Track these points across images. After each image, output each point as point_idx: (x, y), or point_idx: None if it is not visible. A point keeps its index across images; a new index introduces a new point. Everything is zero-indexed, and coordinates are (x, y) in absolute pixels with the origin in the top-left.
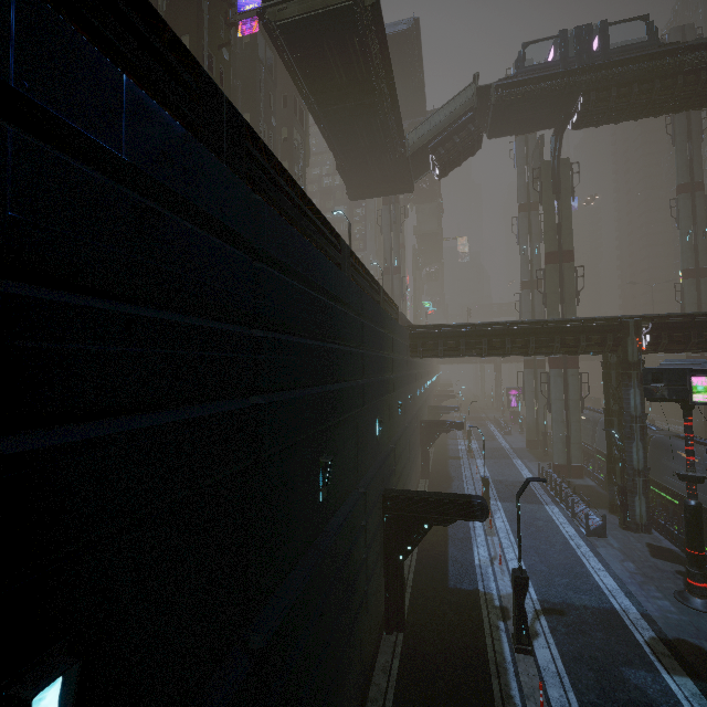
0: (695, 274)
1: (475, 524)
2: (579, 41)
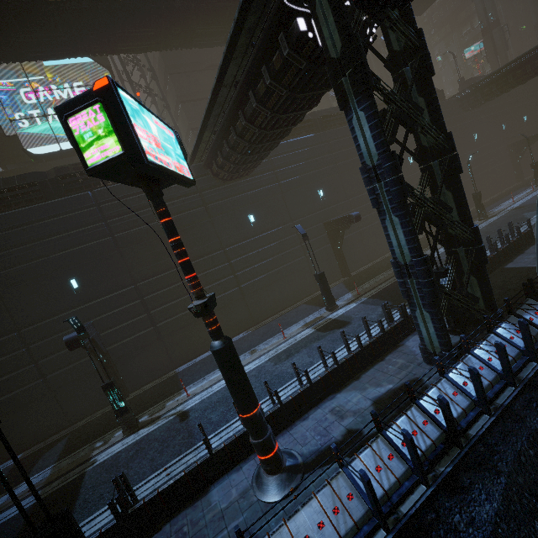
0: None
1: (524, 192)
2: None
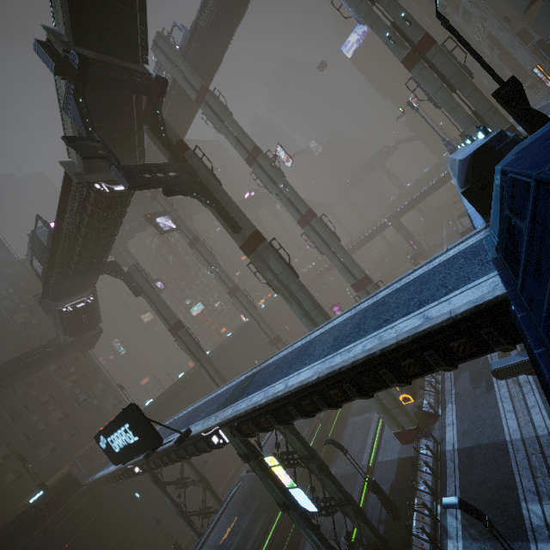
0: (304, 222)
1: None
2: (37, 251)
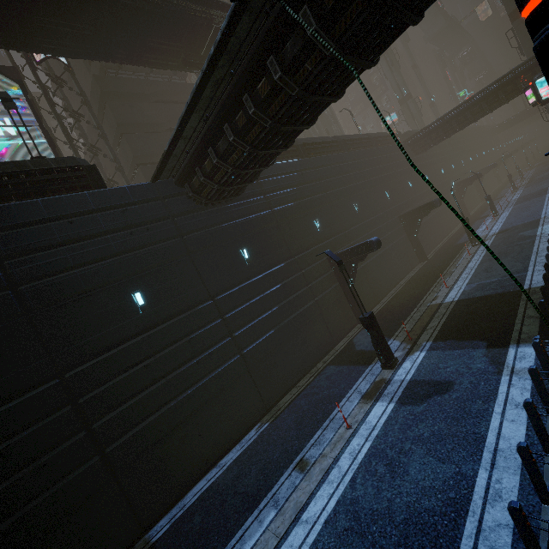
0: None
1: (486, 222)
2: None
